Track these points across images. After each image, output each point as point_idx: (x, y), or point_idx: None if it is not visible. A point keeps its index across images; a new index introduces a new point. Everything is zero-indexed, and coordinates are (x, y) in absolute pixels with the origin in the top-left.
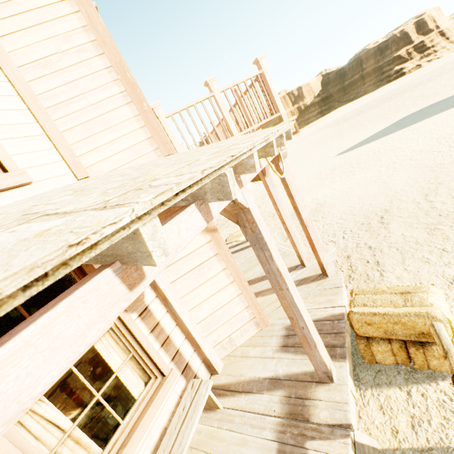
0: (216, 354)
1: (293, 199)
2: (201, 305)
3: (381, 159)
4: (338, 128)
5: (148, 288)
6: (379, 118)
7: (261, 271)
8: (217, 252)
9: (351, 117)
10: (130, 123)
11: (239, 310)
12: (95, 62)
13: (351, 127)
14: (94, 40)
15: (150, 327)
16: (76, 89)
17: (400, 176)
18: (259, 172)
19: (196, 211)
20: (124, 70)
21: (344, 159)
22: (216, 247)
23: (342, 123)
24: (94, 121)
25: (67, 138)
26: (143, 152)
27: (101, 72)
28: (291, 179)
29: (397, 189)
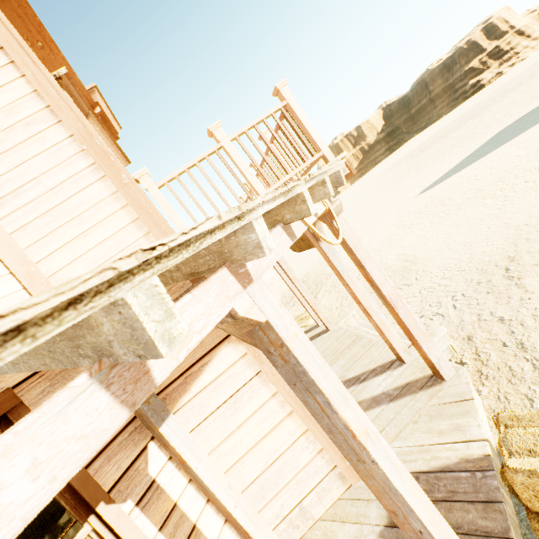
0: None
1: (364, 270)
2: (246, 458)
3: (482, 189)
4: (413, 161)
5: (155, 446)
6: (464, 140)
7: (340, 372)
8: (259, 369)
9: (428, 146)
10: (107, 204)
11: (308, 457)
12: (50, 133)
13: (430, 157)
14: (47, 107)
15: (160, 518)
16: (28, 173)
17: (517, 206)
18: (311, 236)
19: (93, 389)
20: (90, 136)
21: (430, 197)
22: (255, 363)
23: (417, 156)
24: (55, 211)
25: (19, 241)
26: (129, 240)
27: (60, 145)
28: (355, 241)
29: (519, 225)
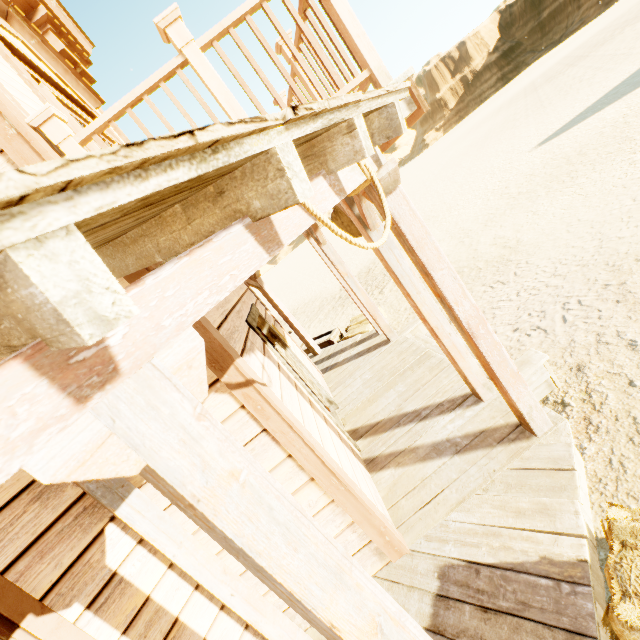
0: (296, 625)
1: (431, 279)
2: None
3: (634, 137)
4: (534, 97)
5: (116, 529)
6: (616, 59)
7: (397, 402)
8: (263, 426)
9: (559, 72)
10: None
11: (335, 532)
12: None
13: (560, 89)
14: None
15: (124, 619)
16: None
17: None
18: (356, 221)
19: None
20: None
21: (551, 152)
22: (257, 419)
23: (542, 87)
24: None
25: None
26: None
27: None
28: (419, 234)
29: None
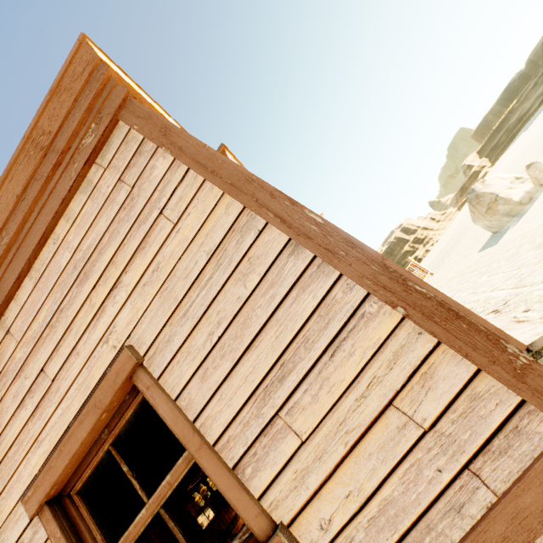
0: None
1: None
2: None
3: None
4: None
5: None
6: None
7: None
8: None
9: None
10: None
11: None
12: None
13: None
14: None
15: None
16: None
17: None
18: None
19: None
20: None
21: None
22: None
23: None
24: None
25: None
26: None
27: None
28: None
29: None
